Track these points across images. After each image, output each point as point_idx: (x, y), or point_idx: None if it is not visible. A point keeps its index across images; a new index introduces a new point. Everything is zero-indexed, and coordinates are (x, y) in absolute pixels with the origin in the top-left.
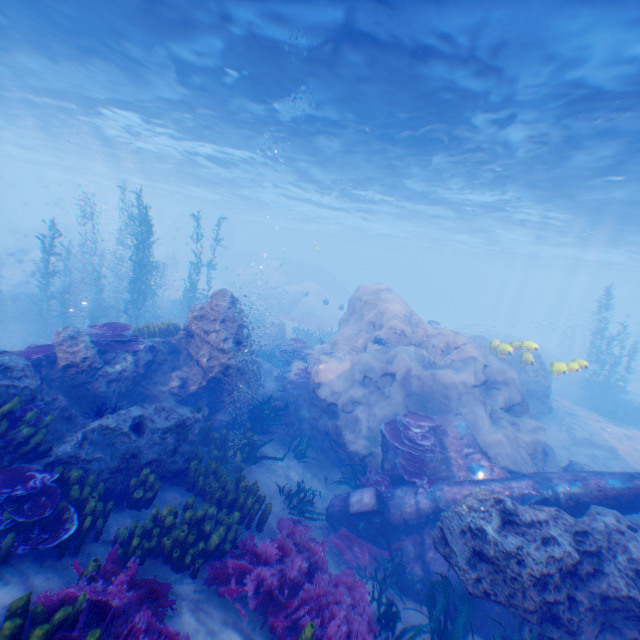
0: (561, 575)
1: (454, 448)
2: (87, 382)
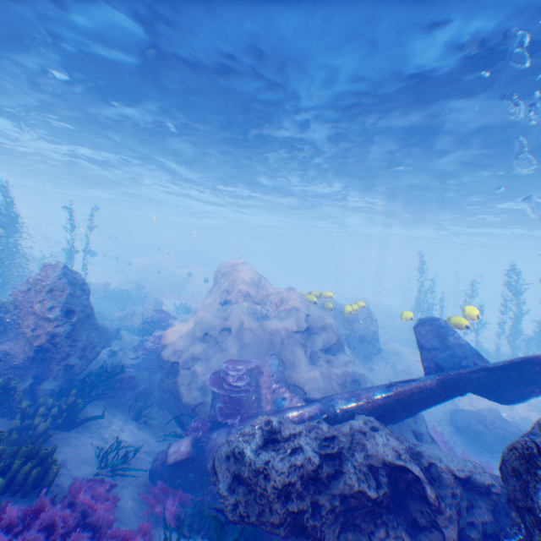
0: (304, 482)
1: (267, 386)
2: None
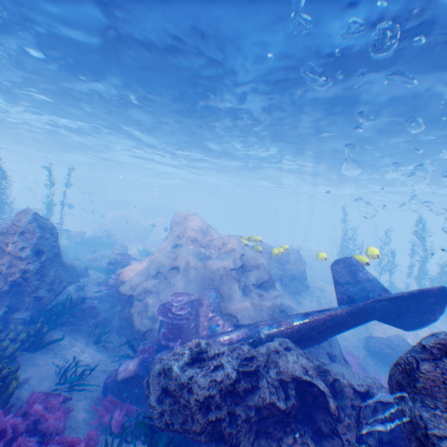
0: (223, 395)
1: (205, 315)
2: None
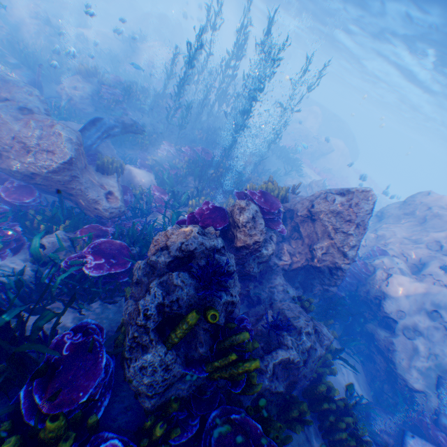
0: None
1: None
2: (245, 261)
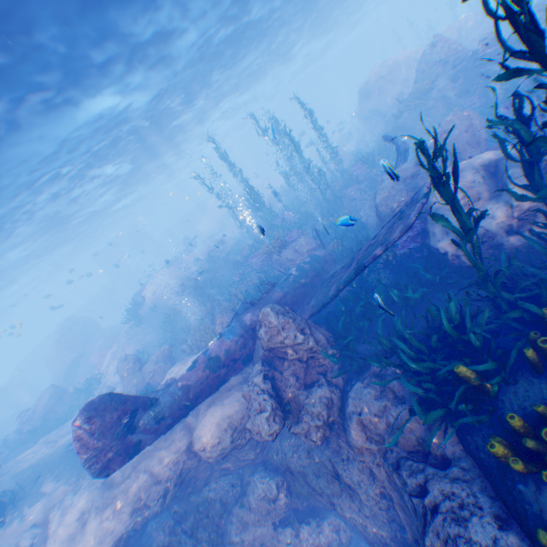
0: None
1: None
2: None
